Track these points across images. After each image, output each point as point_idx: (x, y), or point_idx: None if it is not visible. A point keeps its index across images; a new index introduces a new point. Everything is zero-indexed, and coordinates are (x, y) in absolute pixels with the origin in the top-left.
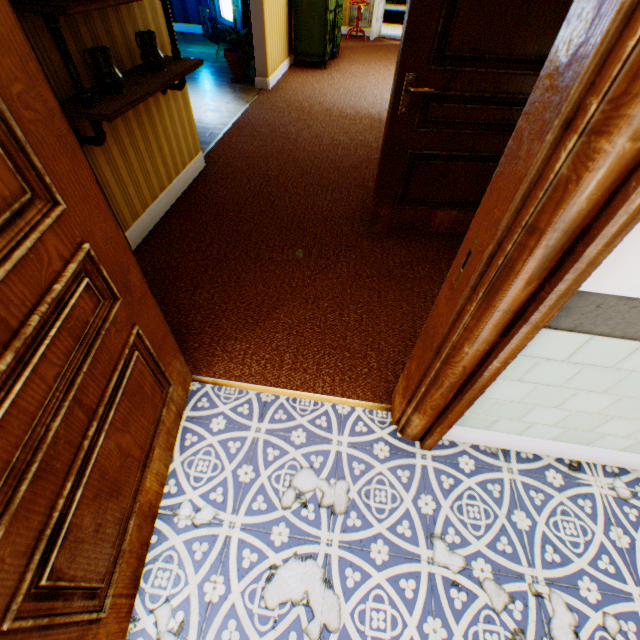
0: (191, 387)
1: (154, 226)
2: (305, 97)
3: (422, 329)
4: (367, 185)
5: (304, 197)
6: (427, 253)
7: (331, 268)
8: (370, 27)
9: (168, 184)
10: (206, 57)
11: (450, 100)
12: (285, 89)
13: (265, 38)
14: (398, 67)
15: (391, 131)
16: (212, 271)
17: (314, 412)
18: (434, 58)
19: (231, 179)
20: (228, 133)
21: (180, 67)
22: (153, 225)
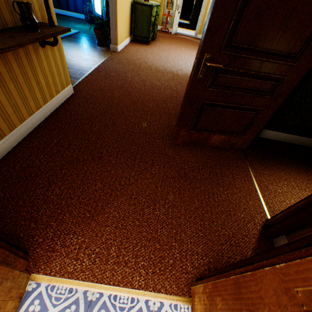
0: (27, 287)
1: (29, 132)
2: (137, 58)
3: (231, 277)
4: (171, 112)
5: (133, 117)
6: (207, 160)
7: (148, 170)
8: (172, 28)
9: (43, 104)
10: (85, 31)
11: (230, 73)
12: (127, 52)
13: (117, 24)
14: (200, 48)
15: (192, 88)
16: (65, 170)
17: (130, 310)
18: (224, 45)
19: (89, 102)
20: (91, 73)
21: (52, 30)
22: (29, 132)
